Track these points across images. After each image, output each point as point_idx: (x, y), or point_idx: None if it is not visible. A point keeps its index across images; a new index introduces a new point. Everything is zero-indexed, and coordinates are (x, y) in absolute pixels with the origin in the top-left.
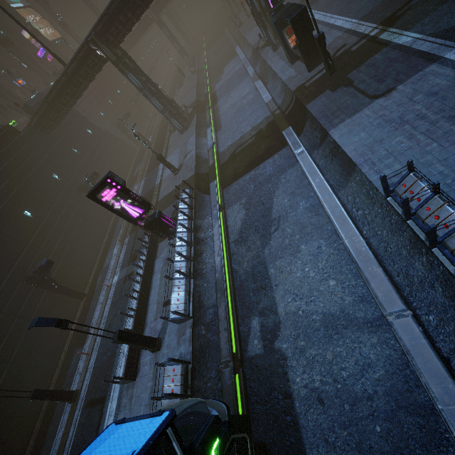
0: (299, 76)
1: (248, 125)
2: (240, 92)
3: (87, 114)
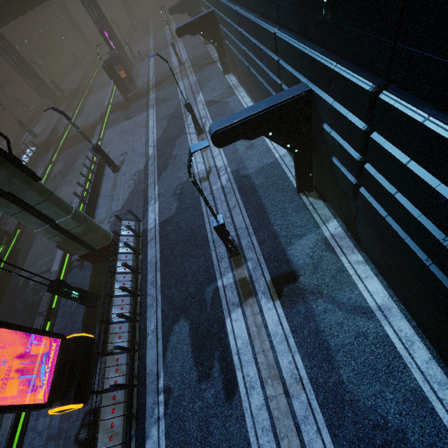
0: (120, 97)
1: (94, 117)
2: (104, 93)
3: None
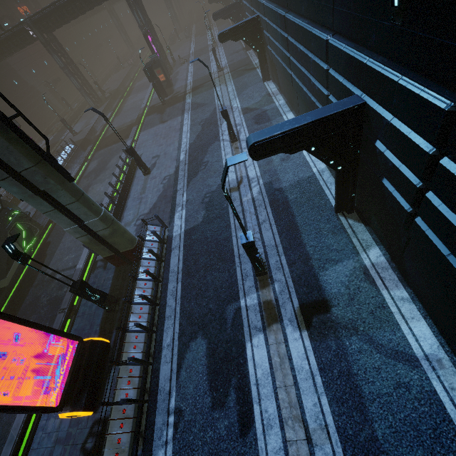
0: (157, 100)
1: (130, 118)
2: (142, 95)
3: (18, 68)
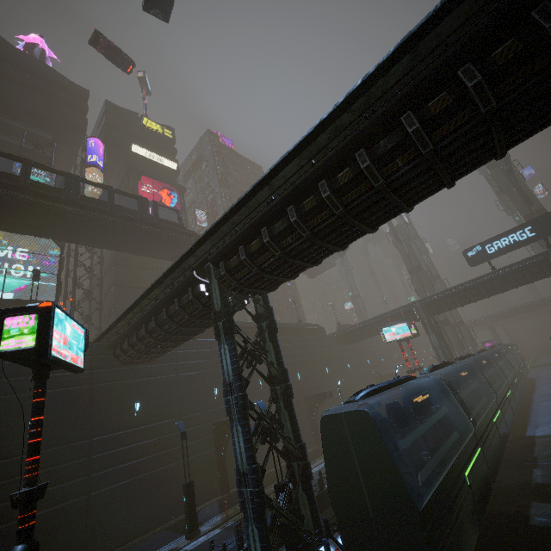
0: None
1: None
2: None
3: None
